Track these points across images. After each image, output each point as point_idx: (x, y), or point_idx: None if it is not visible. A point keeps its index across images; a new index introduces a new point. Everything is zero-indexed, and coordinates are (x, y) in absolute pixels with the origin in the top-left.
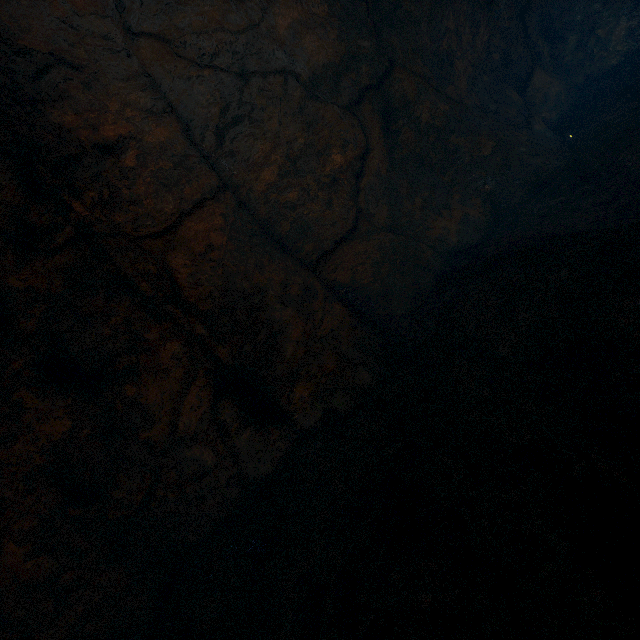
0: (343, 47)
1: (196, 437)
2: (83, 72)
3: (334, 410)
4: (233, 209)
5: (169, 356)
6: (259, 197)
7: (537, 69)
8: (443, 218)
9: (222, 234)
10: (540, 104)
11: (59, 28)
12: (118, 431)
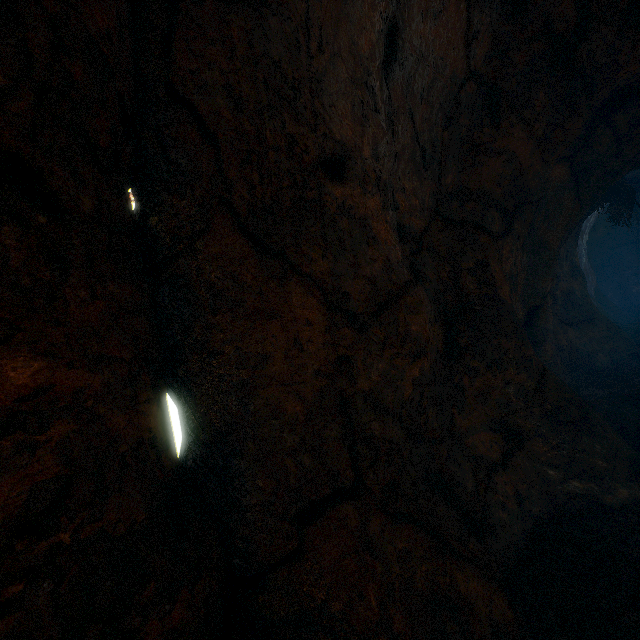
0: None
1: None
2: None
3: None
4: None
5: None
6: None
7: None
8: None
9: None
10: None
11: None
12: None
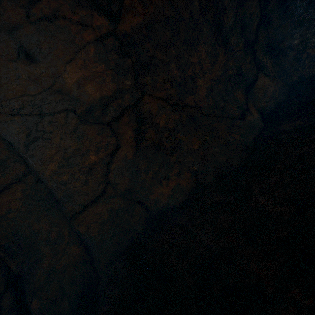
0: (114, 85)
1: None
2: None
3: None
4: (31, 185)
5: None
6: (48, 177)
7: (261, 76)
8: (162, 186)
9: (19, 201)
10: (261, 97)
11: None
12: None
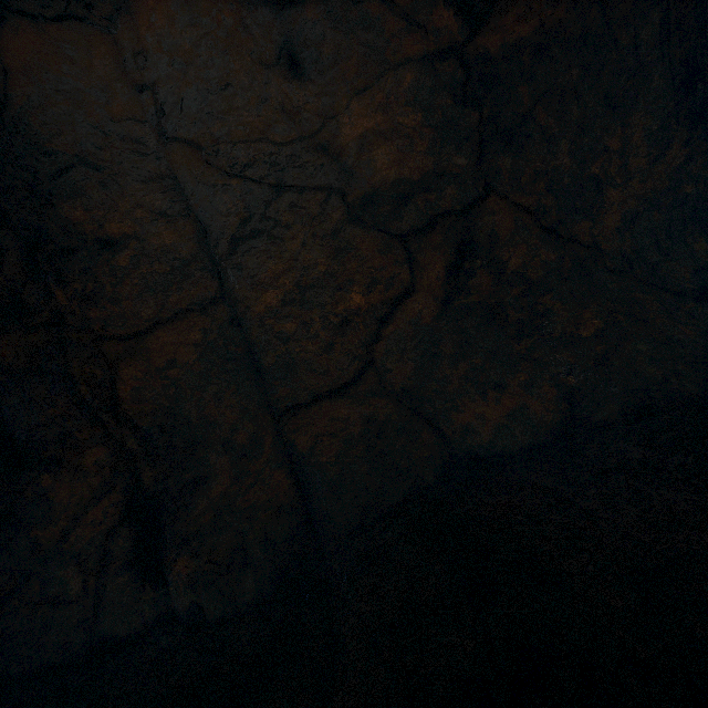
0: (430, 162)
1: (78, 557)
2: (104, 173)
3: (202, 608)
4: (220, 325)
5: (93, 460)
6: (255, 318)
7: None
8: (485, 401)
9: (193, 351)
10: None
11: (90, 133)
12: (16, 518)
